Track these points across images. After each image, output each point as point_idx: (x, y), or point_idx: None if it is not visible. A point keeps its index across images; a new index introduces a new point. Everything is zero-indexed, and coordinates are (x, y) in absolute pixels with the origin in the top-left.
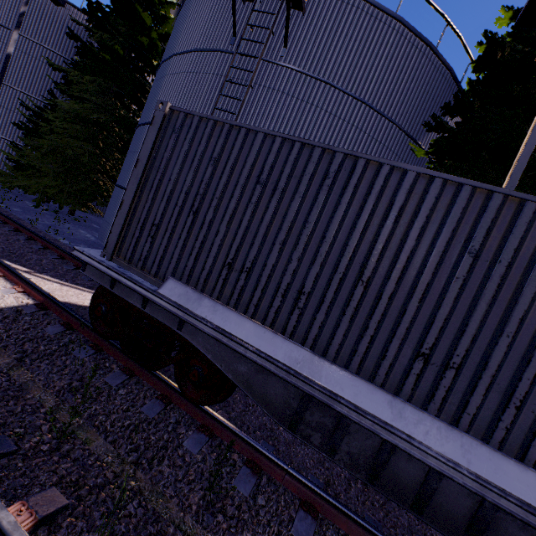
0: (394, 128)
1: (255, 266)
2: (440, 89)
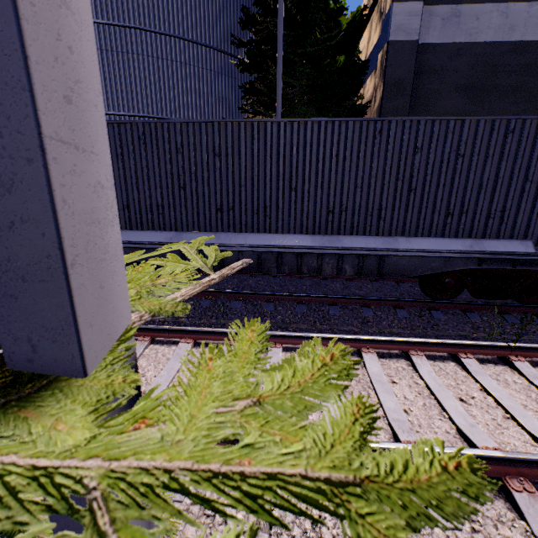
0: (213, 52)
1: (130, 203)
2: (236, 0)
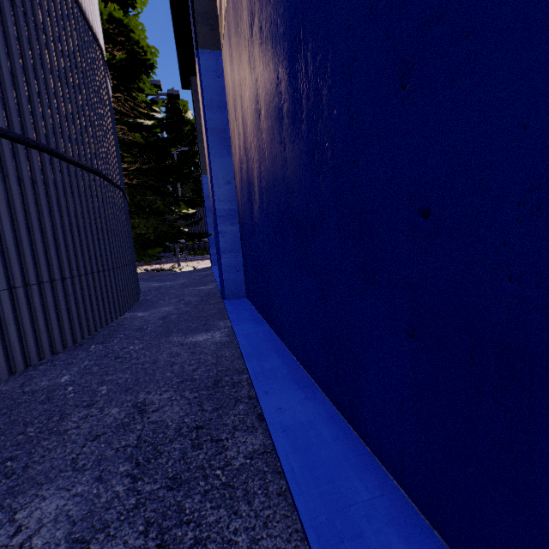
0: None
1: None
2: None
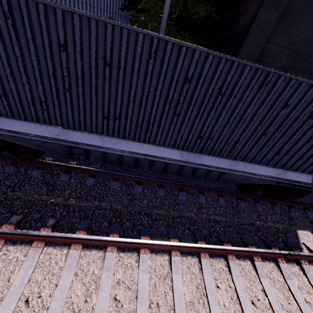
0: None
1: (7, 91)
2: None
